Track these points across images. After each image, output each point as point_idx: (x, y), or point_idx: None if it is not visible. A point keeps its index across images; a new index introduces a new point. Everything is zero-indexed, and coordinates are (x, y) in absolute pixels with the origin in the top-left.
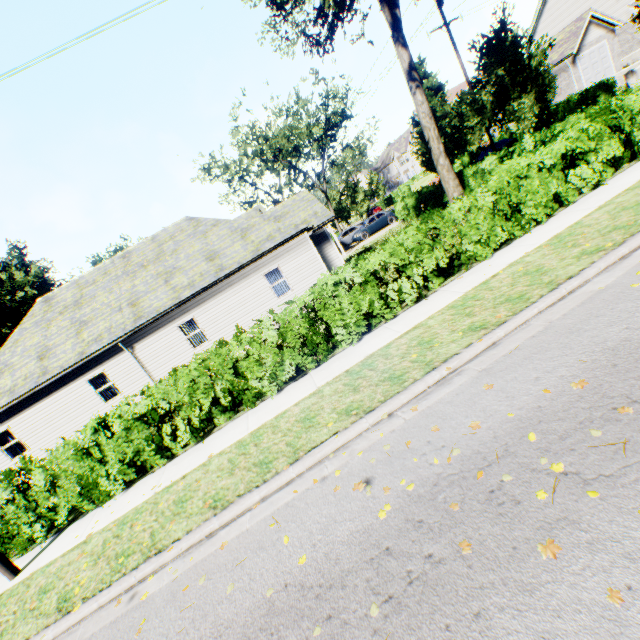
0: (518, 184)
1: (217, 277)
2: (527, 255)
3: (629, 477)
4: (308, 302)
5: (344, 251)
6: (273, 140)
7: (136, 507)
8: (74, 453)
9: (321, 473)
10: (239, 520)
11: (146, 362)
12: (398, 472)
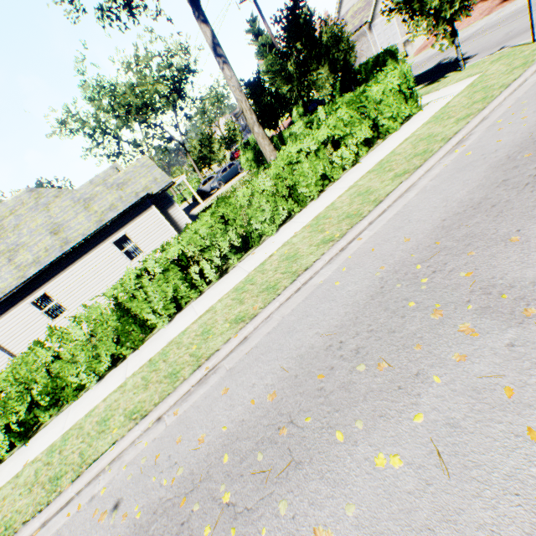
0: (292, 168)
1: (63, 251)
2: (296, 235)
3: (259, 512)
4: (117, 295)
5: (205, 199)
6: (122, 97)
7: None
8: None
9: (93, 491)
10: None
11: (2, 342)
12: (139, 494)
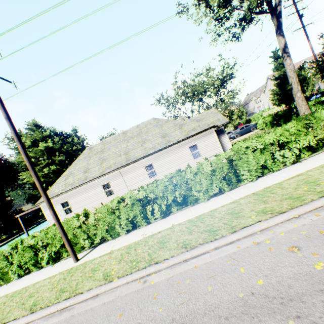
0: None
1: (166, 145)
2: None
3: None
4: (228, 156)
5: None
6: (193, 87)
7: (135, 242)
8: (108, 210)
9: (254, 240)
10: (202, 256)
11: (127, 181)
12: (320, 246)
